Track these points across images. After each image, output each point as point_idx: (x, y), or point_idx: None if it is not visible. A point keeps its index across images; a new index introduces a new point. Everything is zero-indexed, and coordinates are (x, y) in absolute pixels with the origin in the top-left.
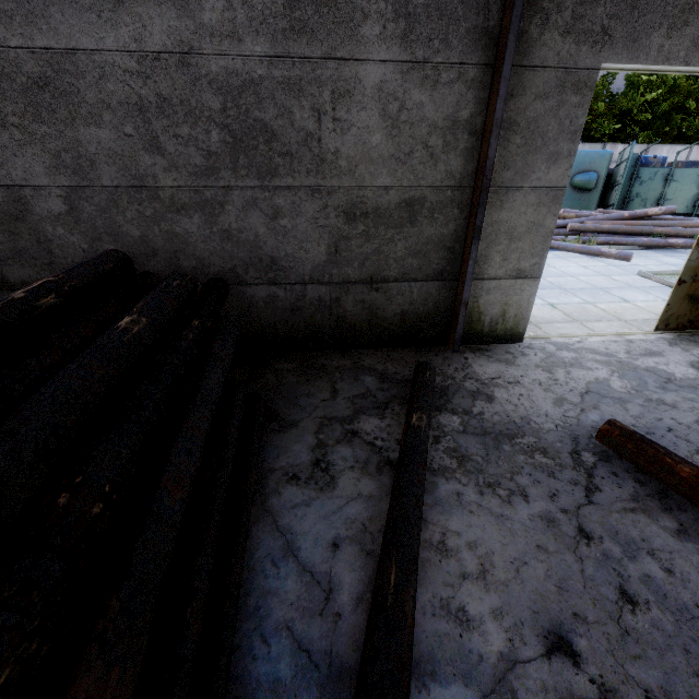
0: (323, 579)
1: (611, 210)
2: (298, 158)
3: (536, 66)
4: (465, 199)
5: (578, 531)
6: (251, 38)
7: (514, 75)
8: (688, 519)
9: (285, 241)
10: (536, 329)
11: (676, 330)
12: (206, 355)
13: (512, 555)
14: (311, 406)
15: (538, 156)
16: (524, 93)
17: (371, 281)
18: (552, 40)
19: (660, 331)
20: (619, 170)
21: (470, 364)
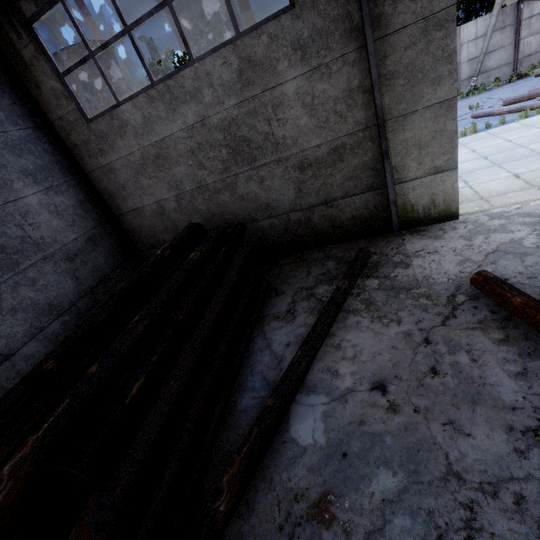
0: (279, 357)
1: None
2: (265, 148)
3: (398, 29)
4: (374, 134)
5: (423, 340)
6: (227, 100)
7: (383, 43)
8: (516, 333)
9: (271, 193)
10: (484, 203)
11: None
12: (230, 263)
13: (374, 350)
14: (294, 283)
15: (423, 85)
16: (395, 50)
17: (326, 202)
18: (405, 7)
19: None
20: None
21: (404, 243)
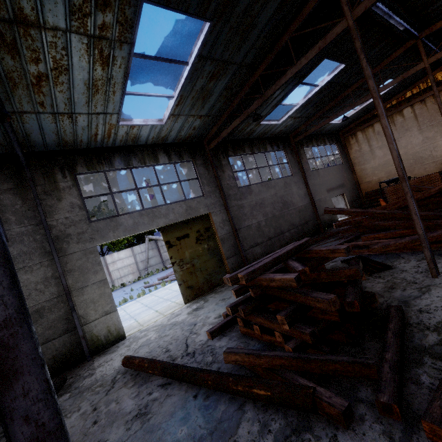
0: None
1: None
2: None
3: (72, 253)
4: (65, 298)
5: (93, 410)
6: None
7: (65, 258)
8: (139, 378)
9: None
10: (141, 327)
11: (193, 300)
12: None
13: None
14: None
15: (89, 274)
16: (72, 260)
17: None
18: (74, 246)
19: (187, 303)
20: None
21: (93, 362)
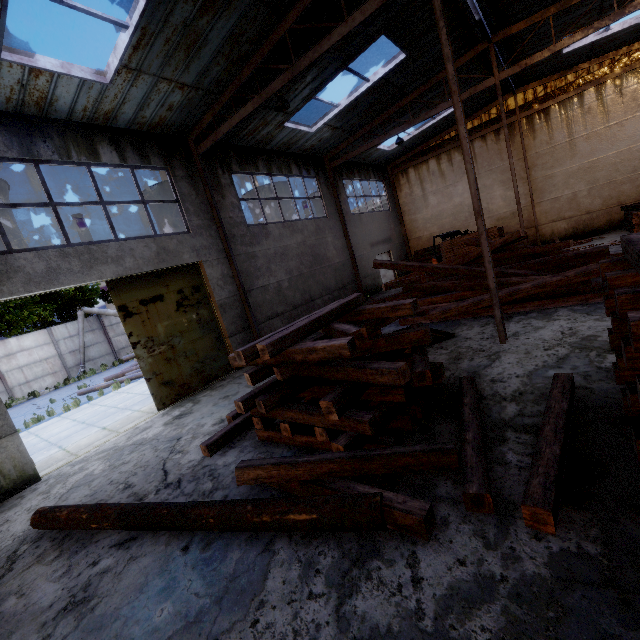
0: None
1: None
2: None
3: None
4: None
5: None
6: None
7: None
8: (71, 542)
9: None
10: (73, 457)
11: (174, 403)
12: None
13: None
14: None
15: None
16: None
17: None
18: None
19: (163, 409)
20: None
21: None
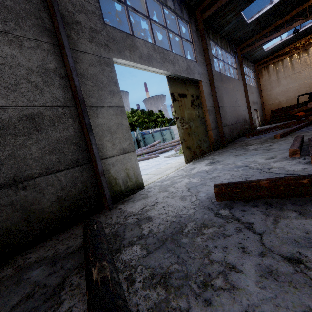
0: None
1: (143, 147)
2: None
3: (83, 51)
4: (73, 113)
5: (288, 262)
6: None
7: (73, 53)
8: (291, 206)
9: None
10: (146, 182)
11: (191, 161)
12: None
13: None
14: None
15: (104, 92)
16: (83, 62)
17: (15, 182)
18: (85, 43)
19: (187, 163)
20: (139, 137)
21: (124, 209)
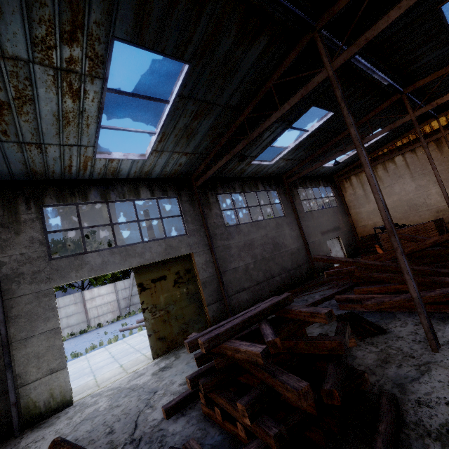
0: None
1: None
2: None
3: (21, 295)
4: (1, 352)
5: None
6: None
7: (11, 301)
8: None
9: None
10: (97, 388)
11: (164, 354)
12: None
13: None
14: None
15: (38, 321)
16: (19, 304)
17: None
18: (25, 287)
19: (156, 358)
20: None
21: (21, 441)
